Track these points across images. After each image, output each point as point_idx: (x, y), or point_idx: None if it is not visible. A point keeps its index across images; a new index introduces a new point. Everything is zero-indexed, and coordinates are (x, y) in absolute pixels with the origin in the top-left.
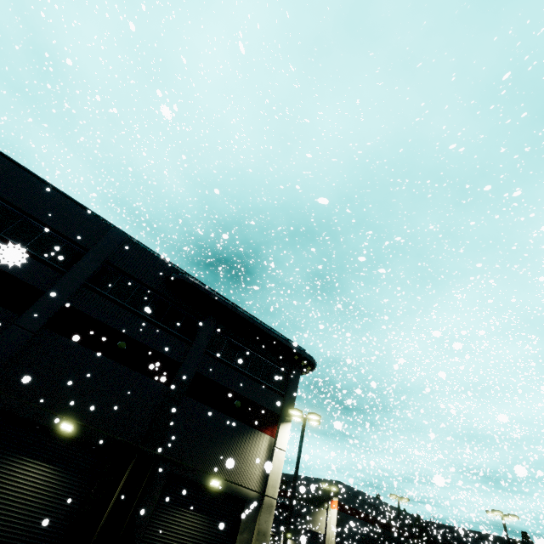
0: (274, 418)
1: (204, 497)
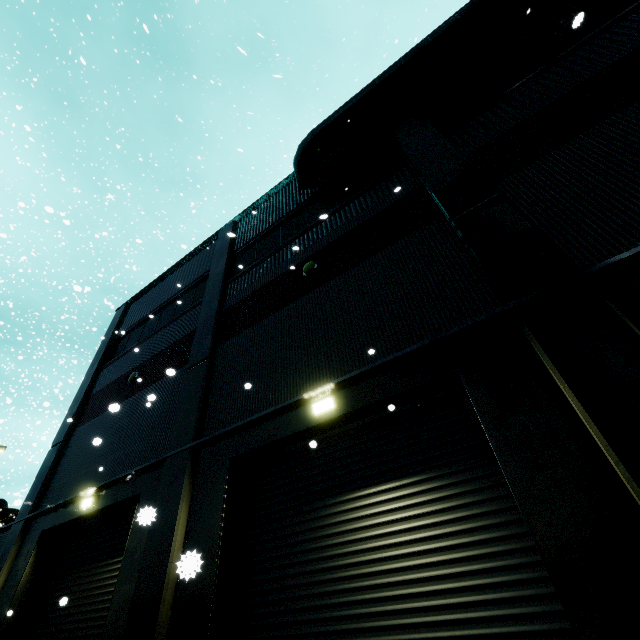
0: None
1: None
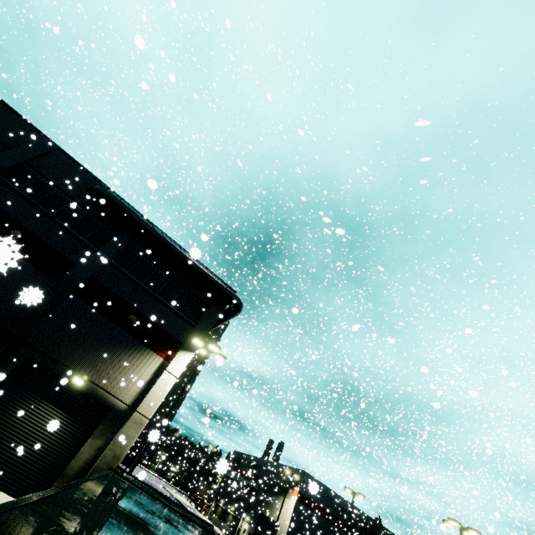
0: (175, 344)
1: (64, 393)
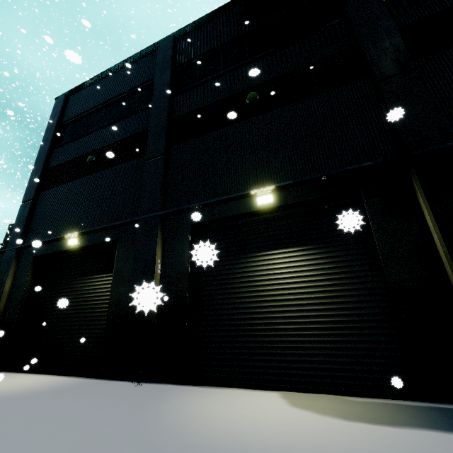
0: None
1: None
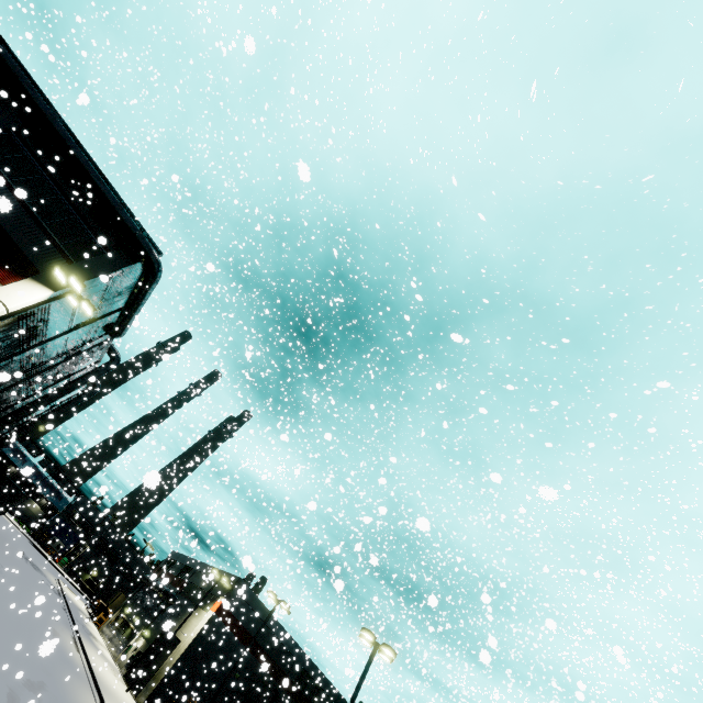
0: (28, 271)
1: None
